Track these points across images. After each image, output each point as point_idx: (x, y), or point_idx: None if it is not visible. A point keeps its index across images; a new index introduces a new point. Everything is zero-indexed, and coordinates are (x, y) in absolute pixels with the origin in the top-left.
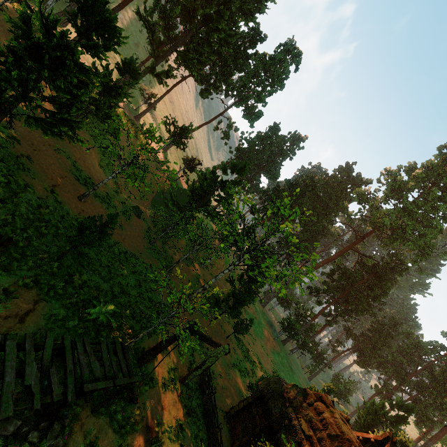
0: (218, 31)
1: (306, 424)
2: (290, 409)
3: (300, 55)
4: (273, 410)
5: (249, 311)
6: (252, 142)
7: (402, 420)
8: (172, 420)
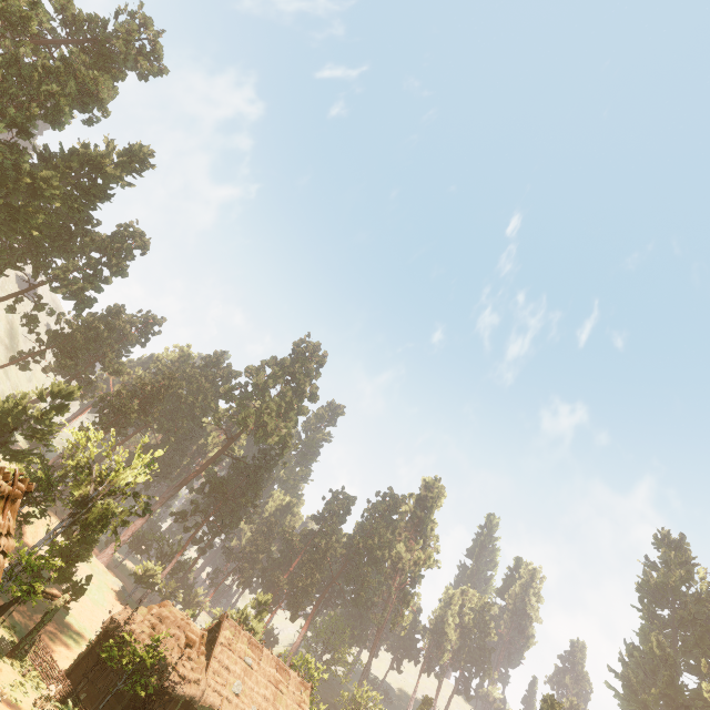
0: (29, 226)
1: (149, 627)
2: (135, 625)
3: (148, 244)
4: (118, 634)
5: (81, 576)
6: (80, 330)
7: (263, 613)
8: (11, 681)
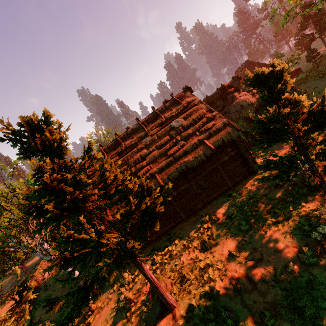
0: None
1: None
2: None
3: None
4: None
5: None
6: None
7: None
8: None
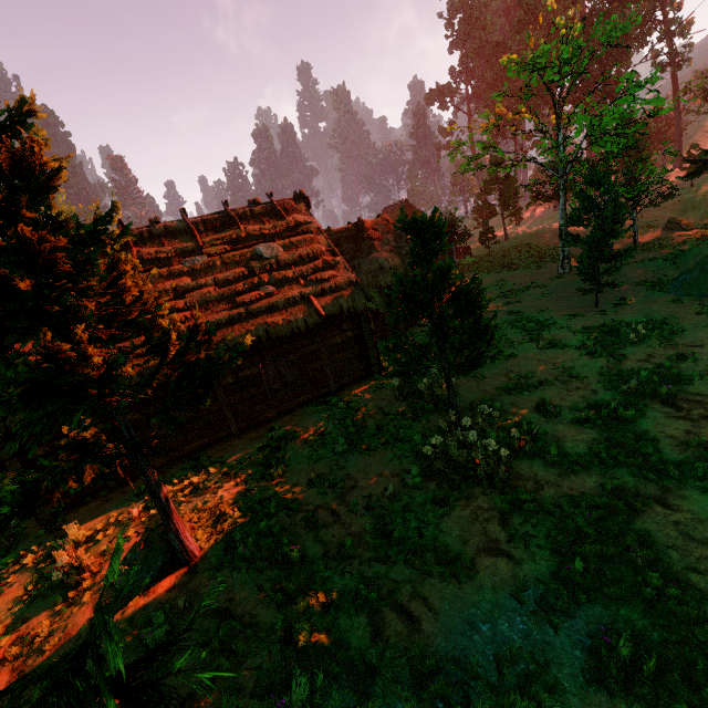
0: None
1: None
2: None
3: None
4: None
5: None
6: None
7: None
8: None
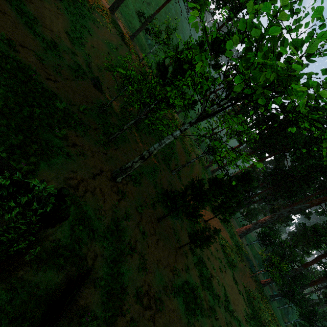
0: None
1: None
2: None
3: None
4: None
5: (223, 235)
6: None
7: None
8: None
